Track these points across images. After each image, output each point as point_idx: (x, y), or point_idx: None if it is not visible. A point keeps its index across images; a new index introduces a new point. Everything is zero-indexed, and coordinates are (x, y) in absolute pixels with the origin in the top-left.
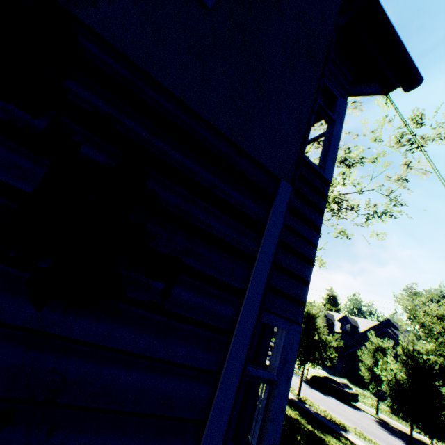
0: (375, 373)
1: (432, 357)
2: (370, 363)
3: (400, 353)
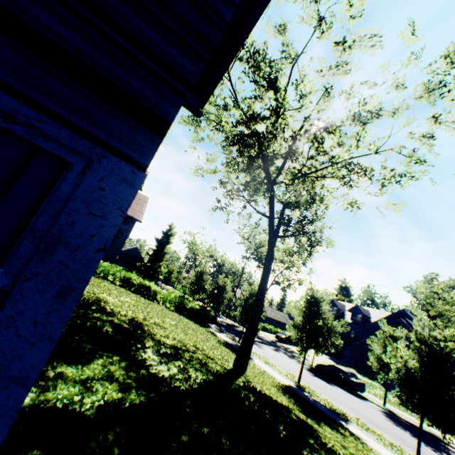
0: (385, 362)
1: (452, 343)
2: (379, 353)
3: (414, 340)
